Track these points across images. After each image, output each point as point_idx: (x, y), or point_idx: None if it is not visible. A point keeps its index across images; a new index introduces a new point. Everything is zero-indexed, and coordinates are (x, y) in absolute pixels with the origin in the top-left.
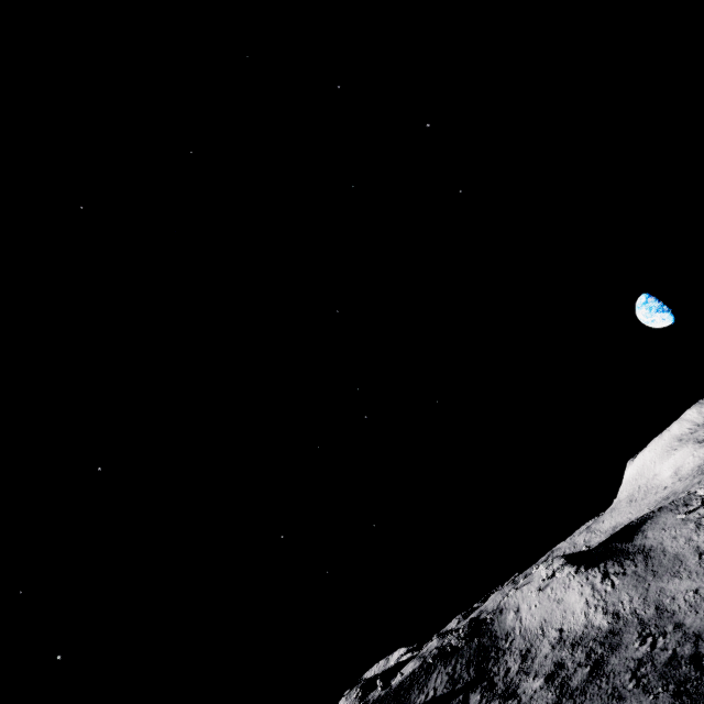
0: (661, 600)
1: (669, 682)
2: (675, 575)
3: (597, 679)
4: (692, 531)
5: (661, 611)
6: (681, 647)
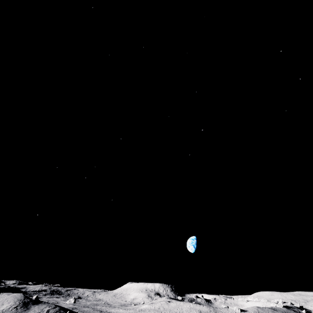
0: None
1: None
2: None
3: None
4: (37, 312)
5: None
6: None
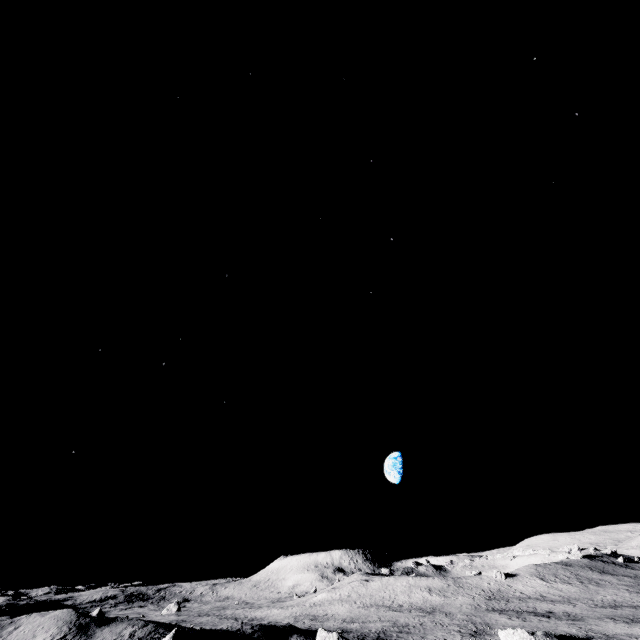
0: None
1: None
2: None
3: None
4: None
5: None
6: None
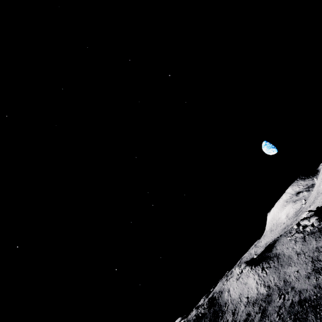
0: (285, 277)
1: (291, 315)
2: (289, 265)
3: (264, 318)
4: (293, 244)
5: (286, 282)
6: (294, 298)
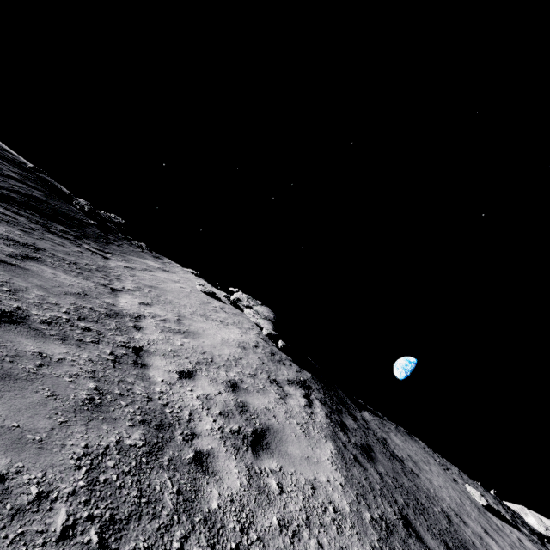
0: None
1: None
2: None
3: None
4: None
5: None
6: None
